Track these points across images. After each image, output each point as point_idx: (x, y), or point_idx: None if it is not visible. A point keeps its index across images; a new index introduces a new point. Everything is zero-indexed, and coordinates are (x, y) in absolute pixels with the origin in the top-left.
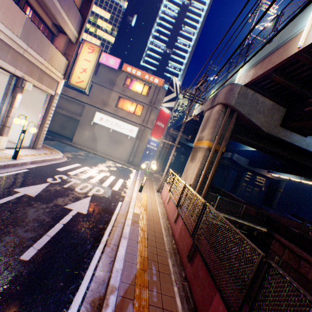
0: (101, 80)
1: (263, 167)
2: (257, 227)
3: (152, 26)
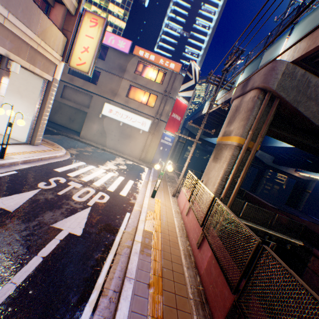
0: (110, 66)
1: (291, 165)
2: (291, 240)
3: (167, 6)
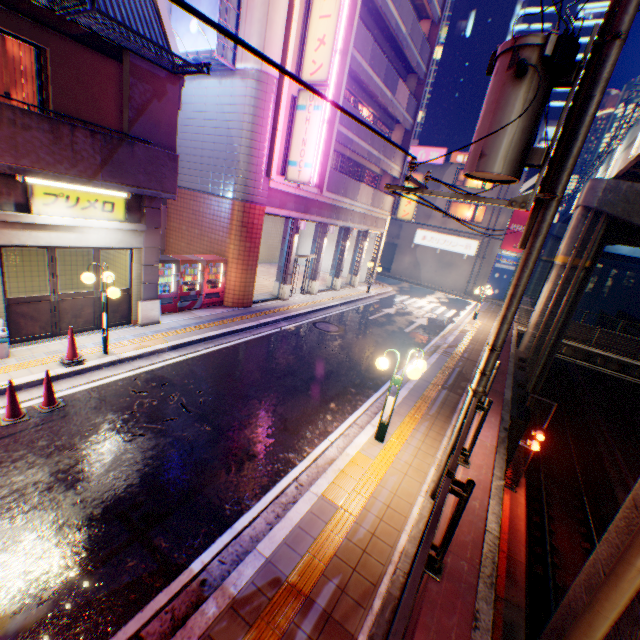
0: None
1: None
2: None
3: (509, 16)
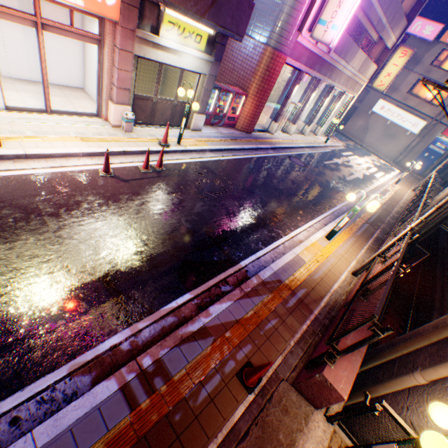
0: None
1: None
2: None
3: None
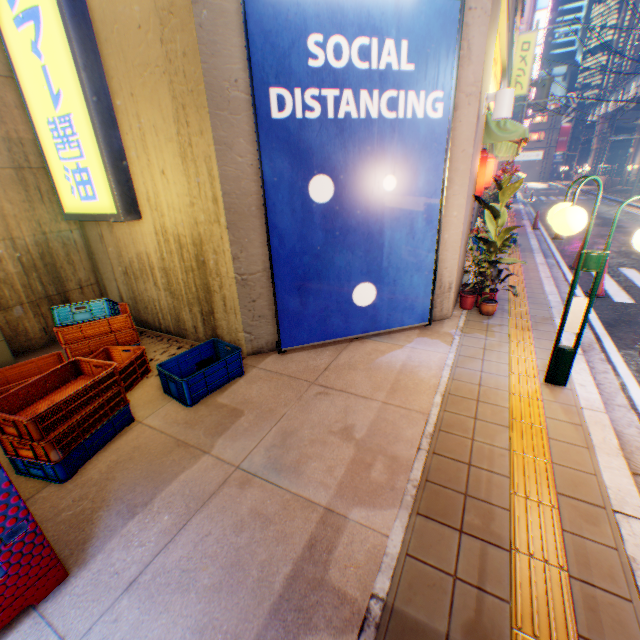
0: None
1: None
2: None
3: None
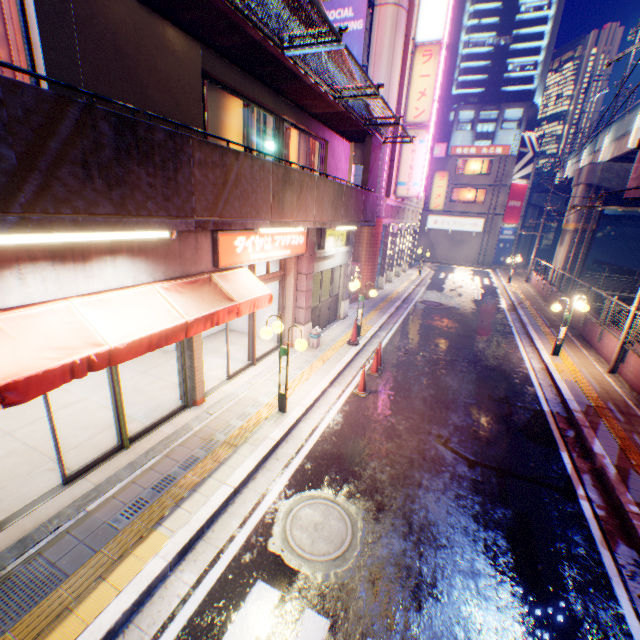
0: None
1: None
2: None
3: (461, 12)
